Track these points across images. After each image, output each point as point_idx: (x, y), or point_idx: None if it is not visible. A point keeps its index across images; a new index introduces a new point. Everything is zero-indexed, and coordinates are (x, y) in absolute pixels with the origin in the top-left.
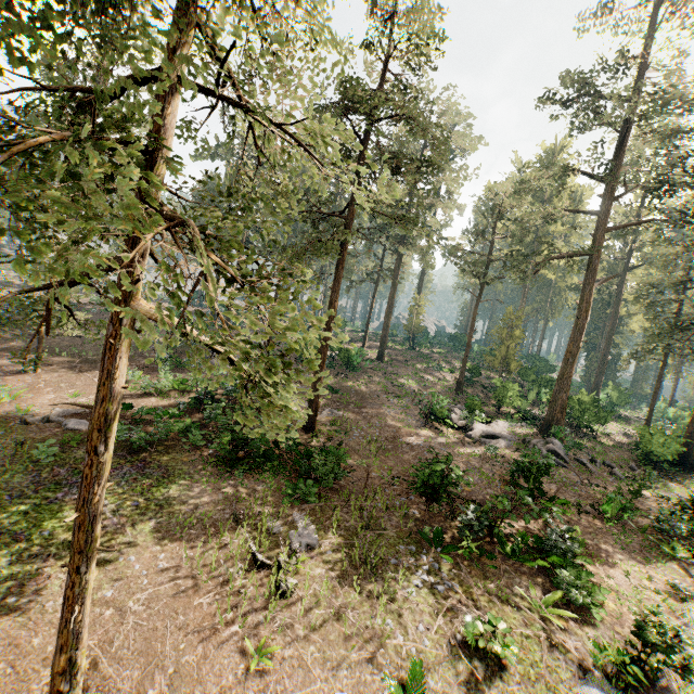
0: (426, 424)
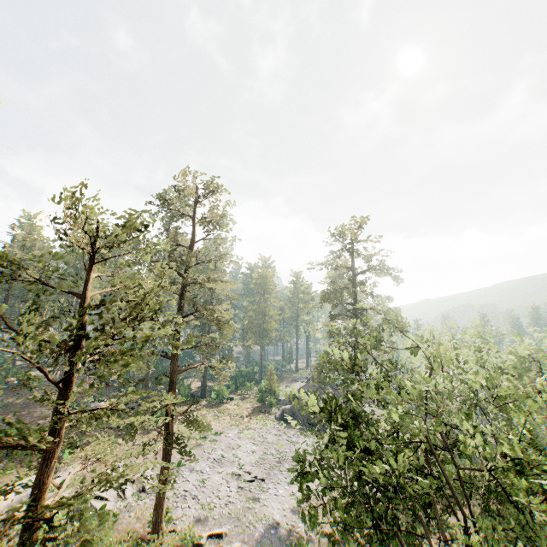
0: None
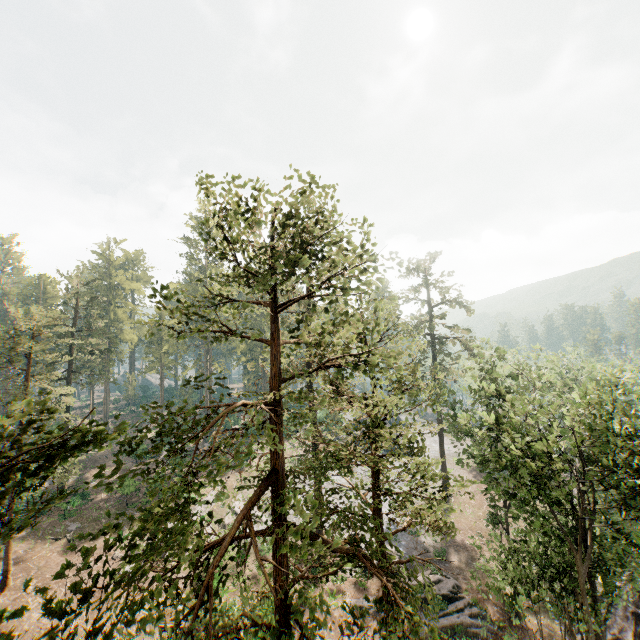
0: (137, 461)
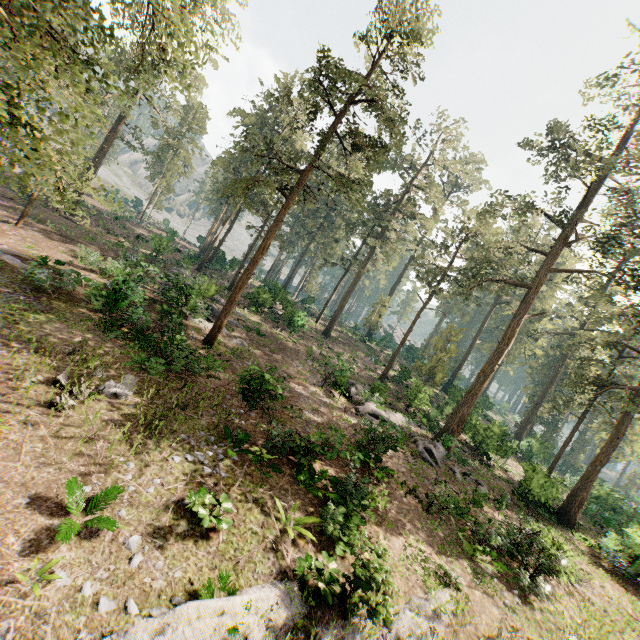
0: (324, 386)
